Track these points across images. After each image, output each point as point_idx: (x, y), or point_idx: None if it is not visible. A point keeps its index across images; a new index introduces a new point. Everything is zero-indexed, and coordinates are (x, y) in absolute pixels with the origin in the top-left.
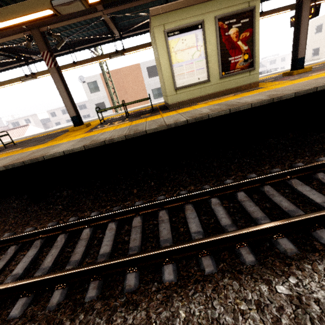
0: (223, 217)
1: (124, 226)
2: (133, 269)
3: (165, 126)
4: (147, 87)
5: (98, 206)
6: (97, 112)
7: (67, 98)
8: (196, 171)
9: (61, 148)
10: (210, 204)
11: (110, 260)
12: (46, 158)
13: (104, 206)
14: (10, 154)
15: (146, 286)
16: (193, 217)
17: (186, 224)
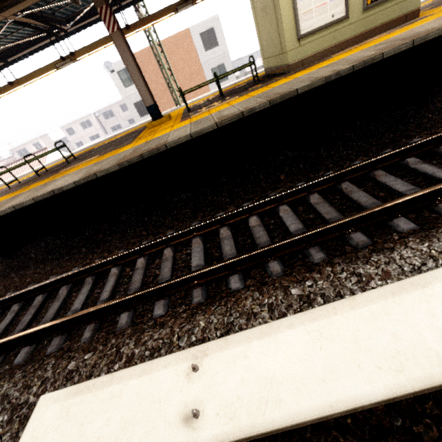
0: (436, 171)
1: (298, 208)
2: (355, 230)
3: (323, 79)
4: (204, 66)
5: (241, 200)
6: (183, 94)
7: (140, 78)
8: (358, 142)
9: (178, 134)
10: (408, 165)
11: (324, 226)
12: (169, 147)
13: (250, 199)
14: (96, 161)
15: (384, 238)
16: (393, 180)
17: (384, 189)
